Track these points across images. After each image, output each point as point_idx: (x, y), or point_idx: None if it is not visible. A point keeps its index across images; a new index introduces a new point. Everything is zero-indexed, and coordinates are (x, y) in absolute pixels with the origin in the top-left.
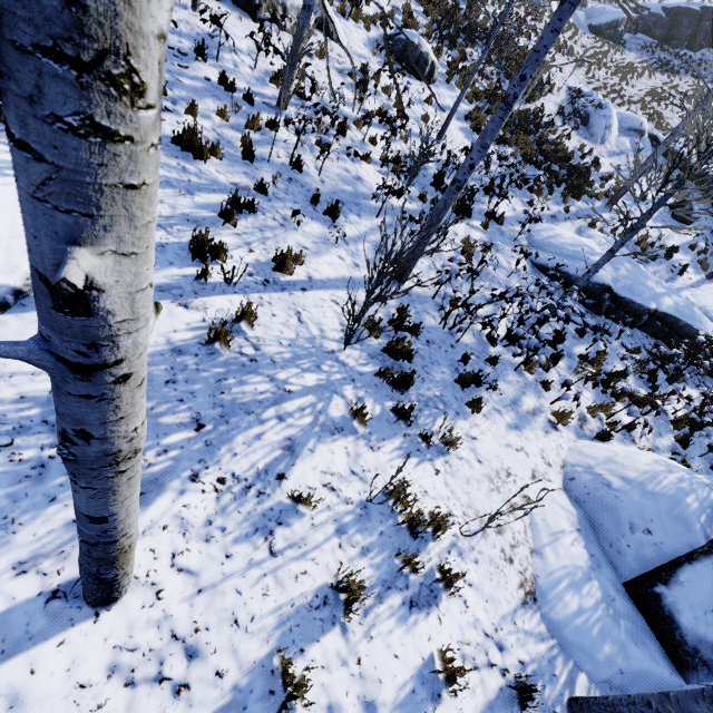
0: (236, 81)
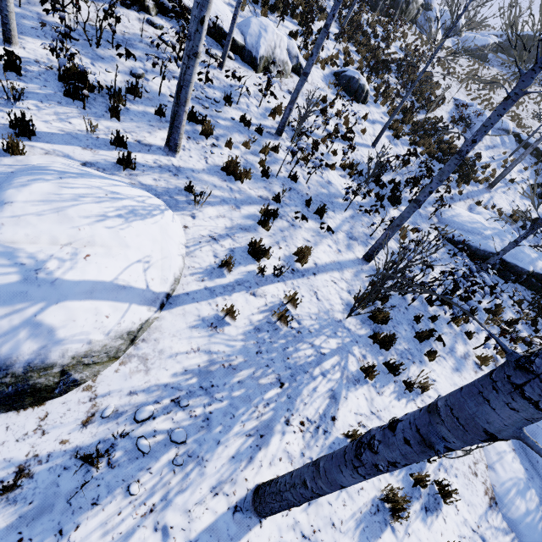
0: (249, 118)
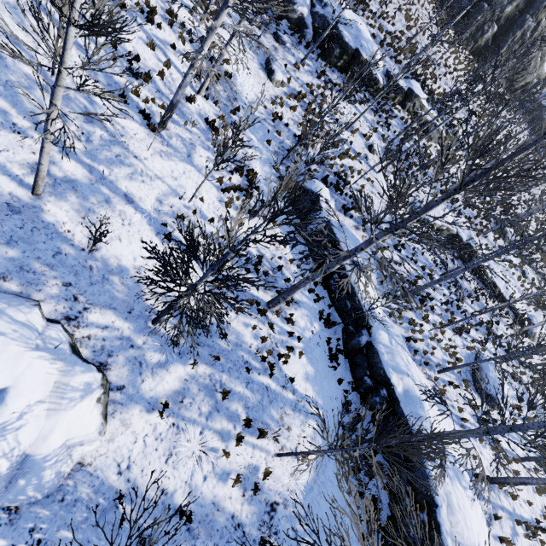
0: None
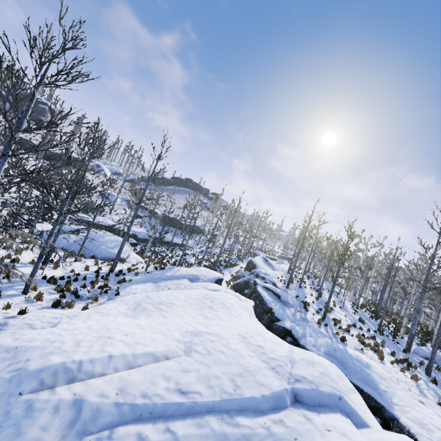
0: None
